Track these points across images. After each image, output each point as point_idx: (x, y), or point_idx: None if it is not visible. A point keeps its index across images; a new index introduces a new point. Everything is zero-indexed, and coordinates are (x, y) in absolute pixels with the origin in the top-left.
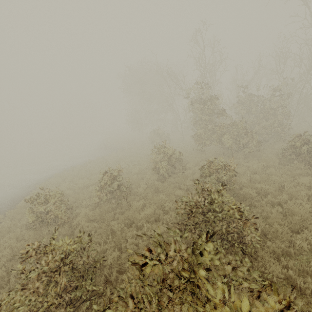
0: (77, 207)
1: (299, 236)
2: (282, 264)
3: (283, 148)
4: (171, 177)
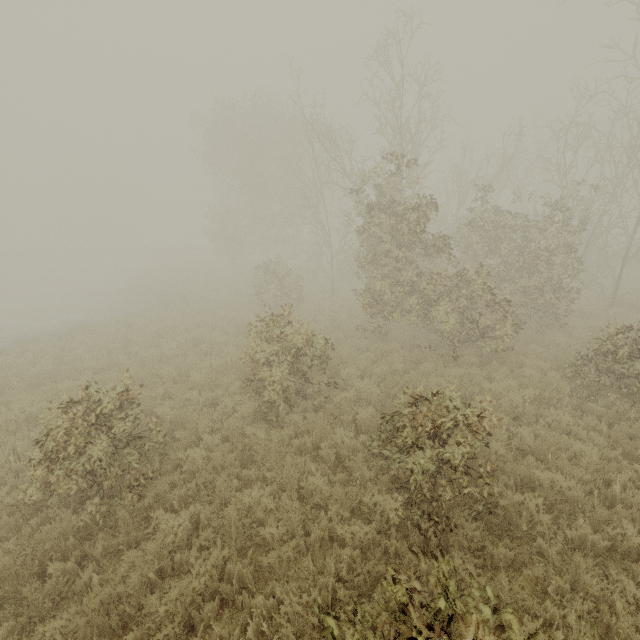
0: None
1: None
2: None
3: (580, 355)
4: (296, 407)
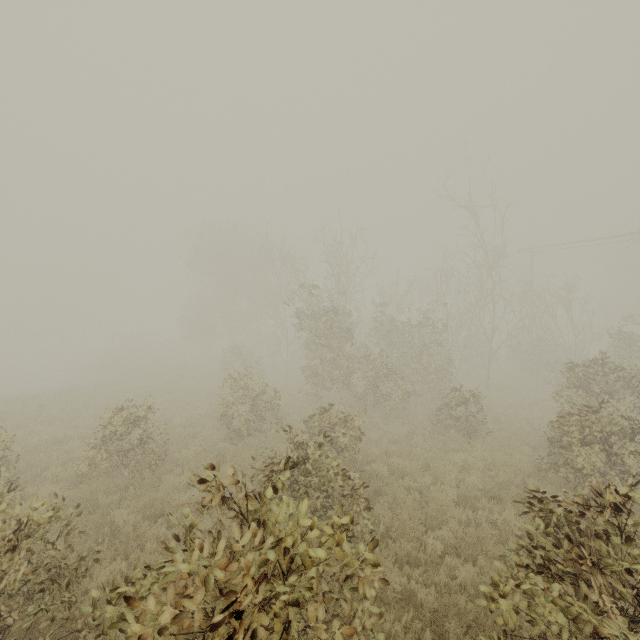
0: (29, 482)
1: (434, 533)
2: (404, 574)
3: (438, 408)
4: (254, 437)
